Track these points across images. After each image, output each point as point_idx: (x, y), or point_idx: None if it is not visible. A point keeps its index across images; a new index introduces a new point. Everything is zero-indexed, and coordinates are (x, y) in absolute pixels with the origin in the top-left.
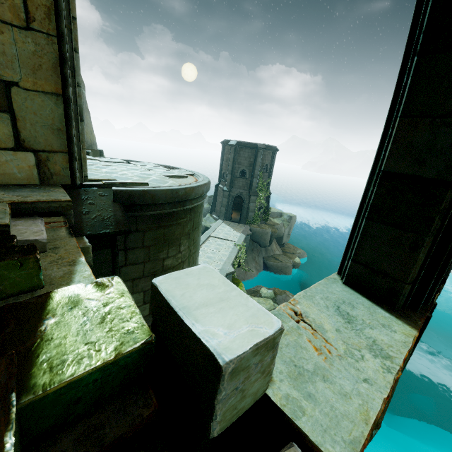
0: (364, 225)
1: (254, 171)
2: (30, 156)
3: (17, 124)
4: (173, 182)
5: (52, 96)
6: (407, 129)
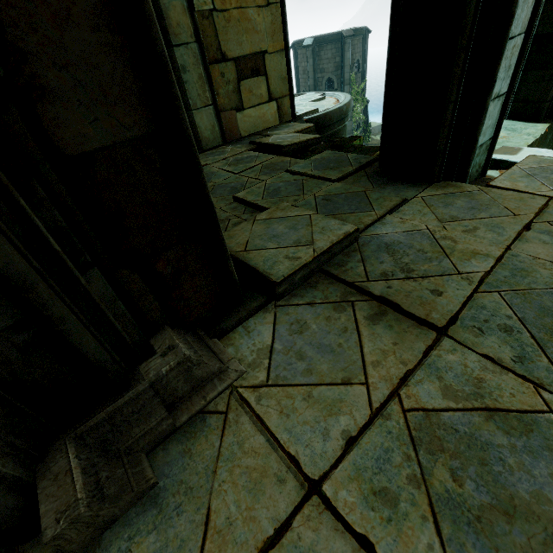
0: (521, 76)
1: (344, 75)
2: (274, 104)
3: (268, 82)
4: (327, 104)
5: (280, 52)
6: (550, 3)
